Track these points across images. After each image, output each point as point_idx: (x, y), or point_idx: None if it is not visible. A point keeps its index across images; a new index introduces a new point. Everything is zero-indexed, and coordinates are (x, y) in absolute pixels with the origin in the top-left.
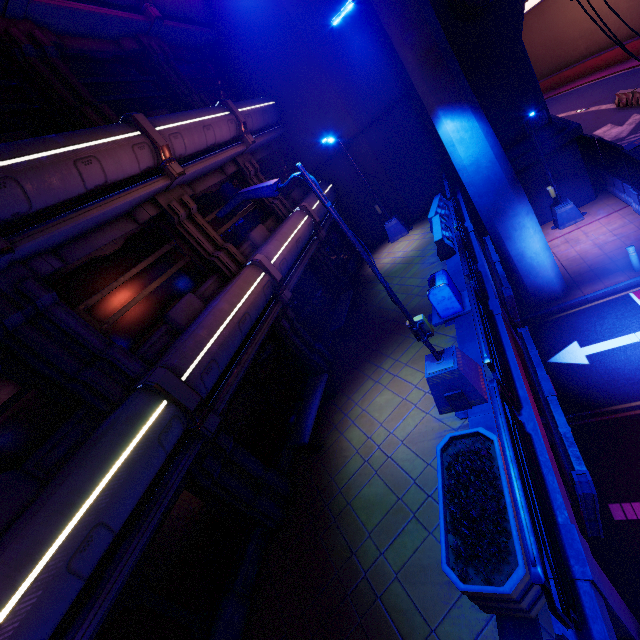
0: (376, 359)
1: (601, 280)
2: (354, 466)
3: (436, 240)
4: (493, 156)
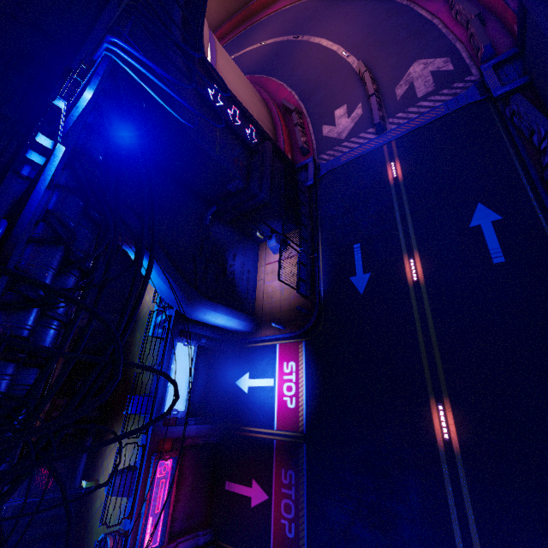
0: (119, 423)
1: (270, 327)
2: (98, 505)
3: (149, 335)
4: (167, 288)
